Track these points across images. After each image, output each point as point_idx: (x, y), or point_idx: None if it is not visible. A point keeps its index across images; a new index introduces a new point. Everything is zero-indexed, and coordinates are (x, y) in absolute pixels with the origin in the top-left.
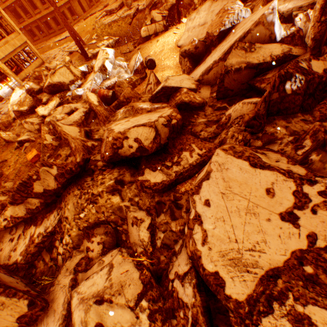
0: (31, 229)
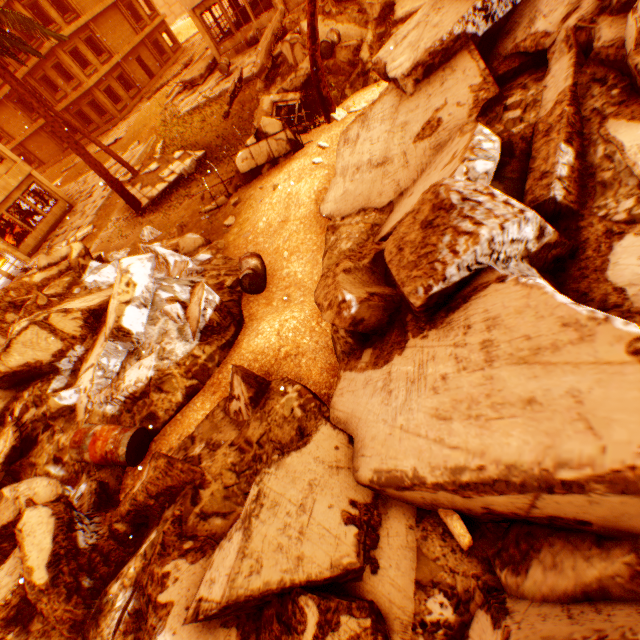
0: None
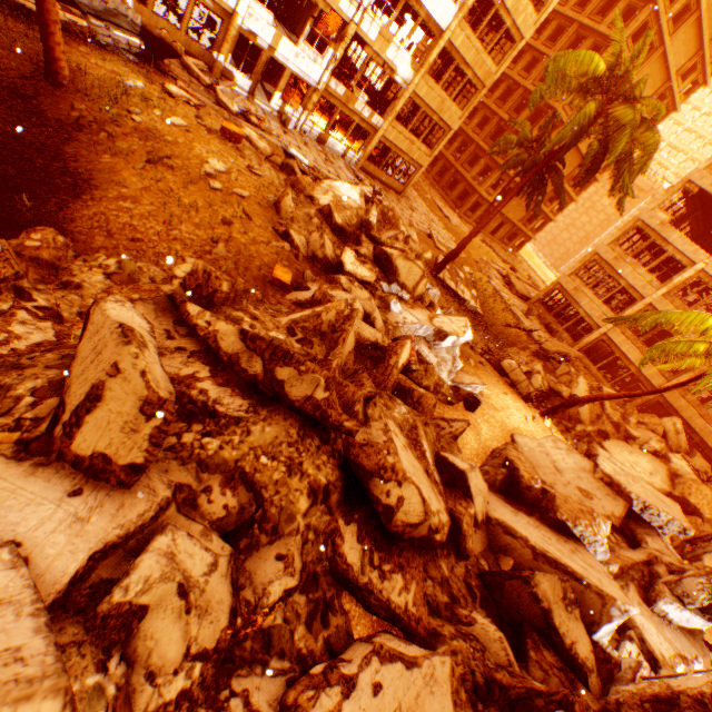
0: (203, 369)
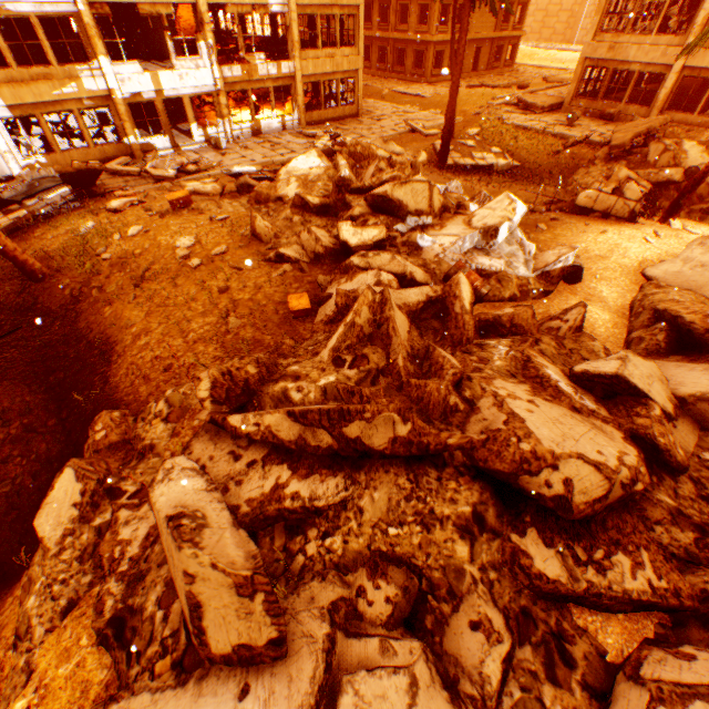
0: (282, 470)
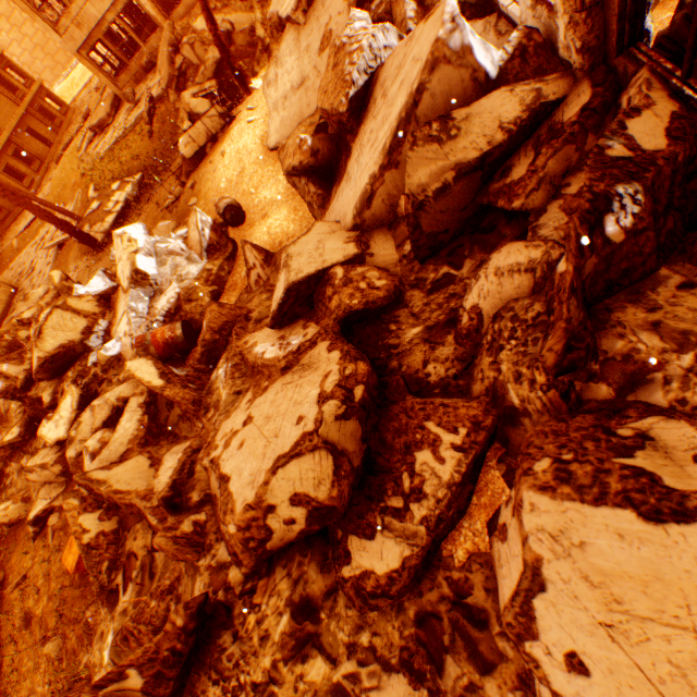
0: None
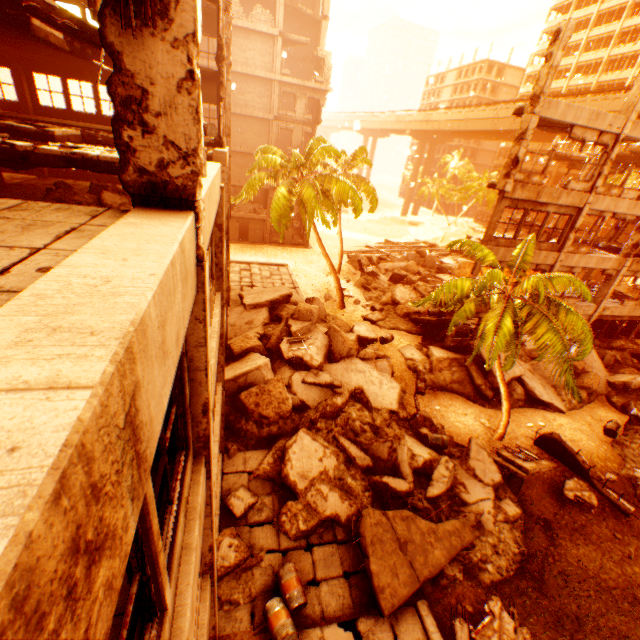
0: None
